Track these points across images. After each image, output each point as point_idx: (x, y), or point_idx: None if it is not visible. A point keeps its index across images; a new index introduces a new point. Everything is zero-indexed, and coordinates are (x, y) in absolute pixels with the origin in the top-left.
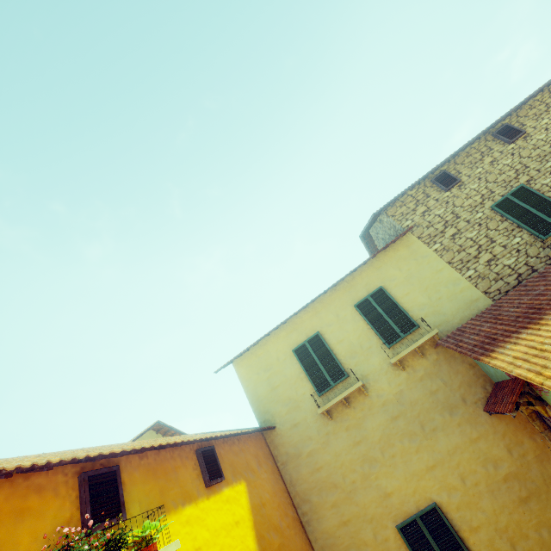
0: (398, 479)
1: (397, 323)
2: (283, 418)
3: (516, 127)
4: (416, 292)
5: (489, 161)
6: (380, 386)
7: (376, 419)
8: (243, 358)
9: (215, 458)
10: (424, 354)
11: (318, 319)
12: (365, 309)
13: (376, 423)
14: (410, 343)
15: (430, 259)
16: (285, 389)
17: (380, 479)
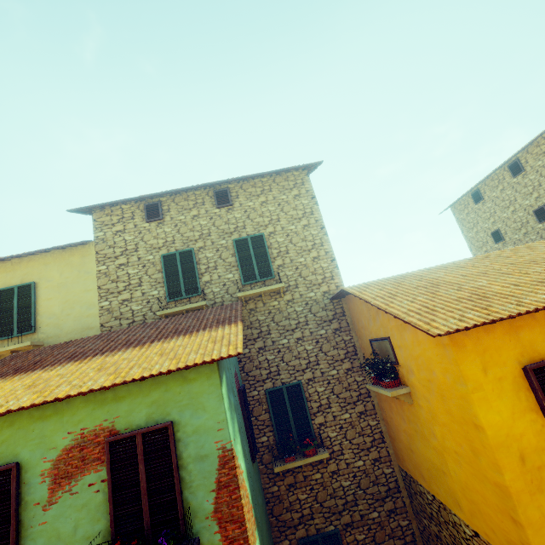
0: None
1: (21, 321)
2: None
3: (230, 197)
4: (57, 300)
5: (194, 214)
6: None
7: None
8: None
9: None
10: None
11: None
12: (5, 297)
13: None
14: (19, 343)
15: (89, 277)
16: None
17: None
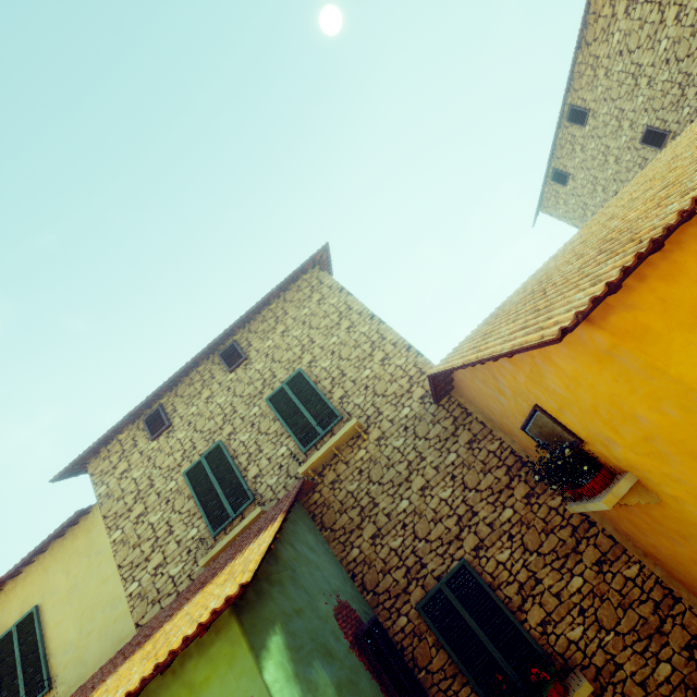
0: None
1: (29, 680)
2: None
3: (240, 350)
4: (71, 618)
5: (206, 396)
6: None
7: None
8: None
9: None
10: None
11: None
12: (3, 651)
13: None
14: None
15: (103, 557)
16: None
17: None
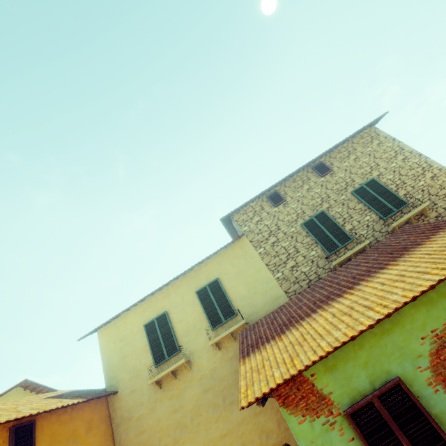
0: (198, 445)
1: (222, 310)
2: (125, 384)
3: (327, 166)
4: (240, 285)
5: (306, 188)
6: (201, 363)
7: (193, 391)
8: (106, 328)
9: (32, 432)
10: (237, 338)
11: (169, 300)
12: (202, 296)
13: (192, 394)
14: (229, 327)
15: (254, 260)
16: (132, 358)
17: (185, 444)
